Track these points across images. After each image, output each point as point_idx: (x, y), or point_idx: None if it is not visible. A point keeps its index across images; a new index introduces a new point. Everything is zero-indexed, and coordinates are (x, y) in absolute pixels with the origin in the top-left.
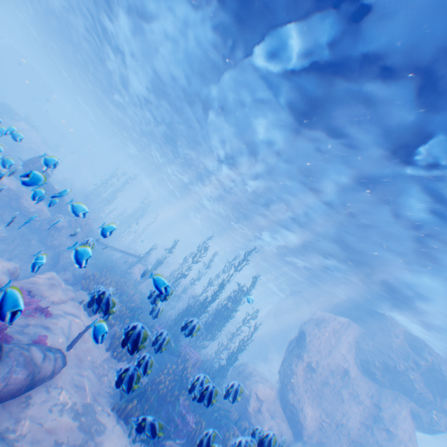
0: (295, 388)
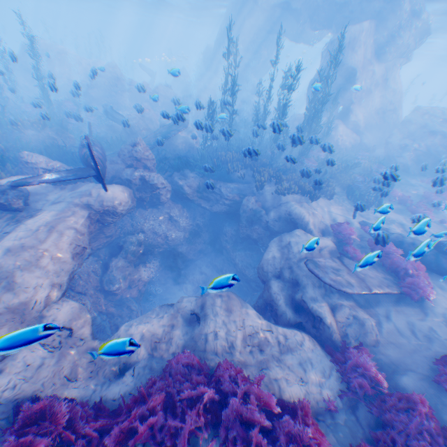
0: (353, 112)
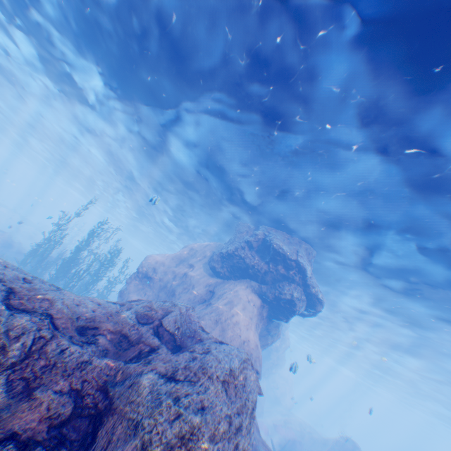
0: (125, 295)
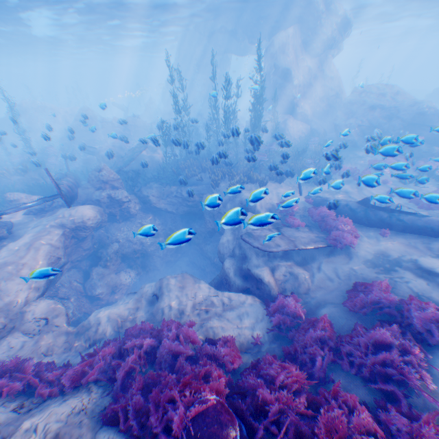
0: (298, 105)
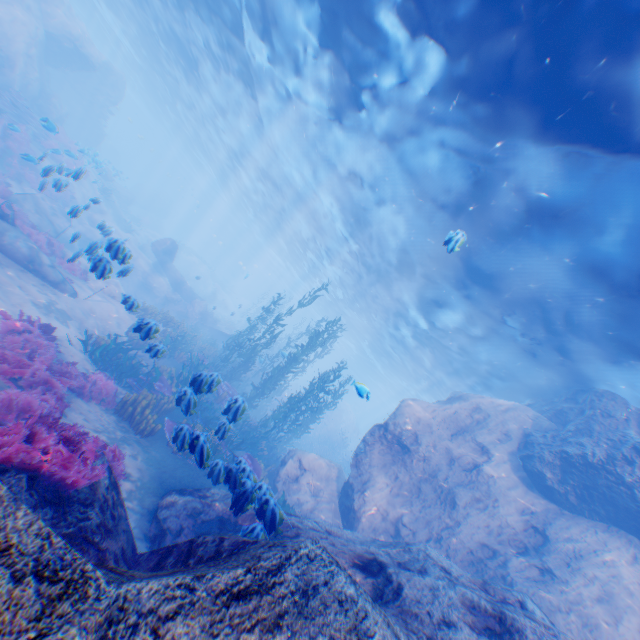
0: (362, 466)
